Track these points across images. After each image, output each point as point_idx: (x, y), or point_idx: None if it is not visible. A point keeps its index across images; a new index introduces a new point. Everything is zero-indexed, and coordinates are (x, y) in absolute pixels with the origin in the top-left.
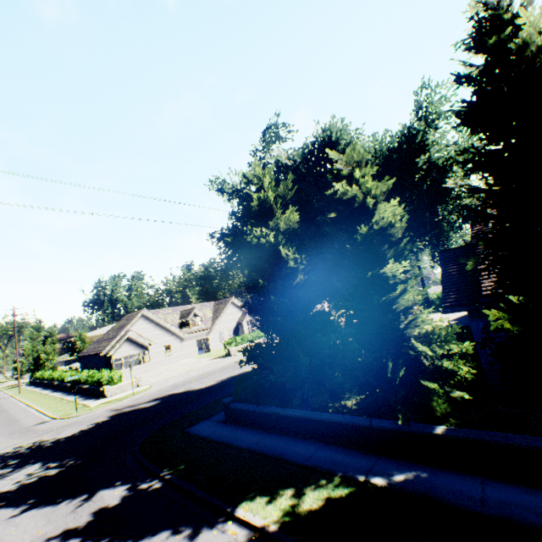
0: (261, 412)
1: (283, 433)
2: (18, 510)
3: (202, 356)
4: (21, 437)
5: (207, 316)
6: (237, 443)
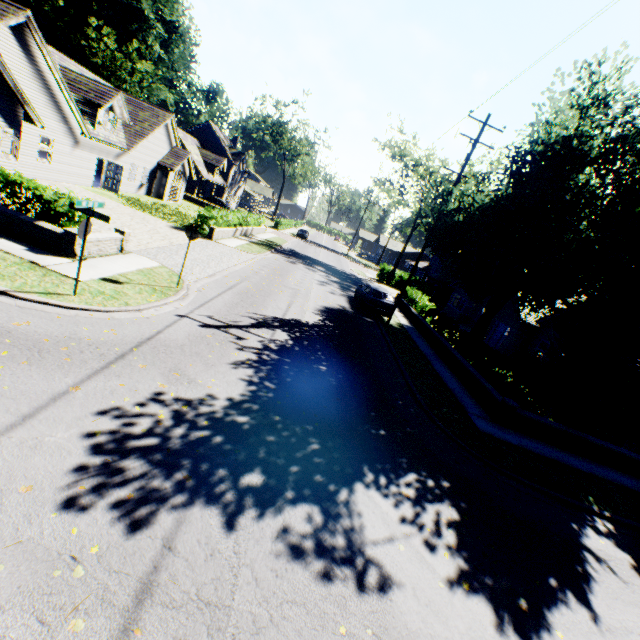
0: (559, 430)
1: (576, 453)
2: (577, 607)
3: (123, 203)
4: (3, 358)
5: (130, 123)
6: (569, 463)
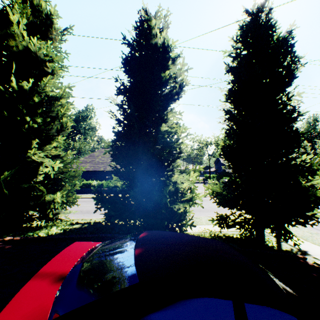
0: None
1: None
2: None
3: None
4: None
5: None
6: None
